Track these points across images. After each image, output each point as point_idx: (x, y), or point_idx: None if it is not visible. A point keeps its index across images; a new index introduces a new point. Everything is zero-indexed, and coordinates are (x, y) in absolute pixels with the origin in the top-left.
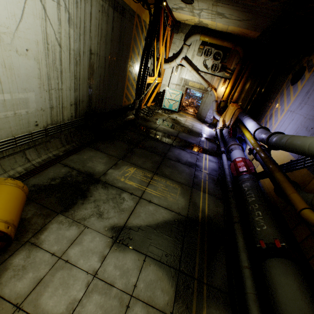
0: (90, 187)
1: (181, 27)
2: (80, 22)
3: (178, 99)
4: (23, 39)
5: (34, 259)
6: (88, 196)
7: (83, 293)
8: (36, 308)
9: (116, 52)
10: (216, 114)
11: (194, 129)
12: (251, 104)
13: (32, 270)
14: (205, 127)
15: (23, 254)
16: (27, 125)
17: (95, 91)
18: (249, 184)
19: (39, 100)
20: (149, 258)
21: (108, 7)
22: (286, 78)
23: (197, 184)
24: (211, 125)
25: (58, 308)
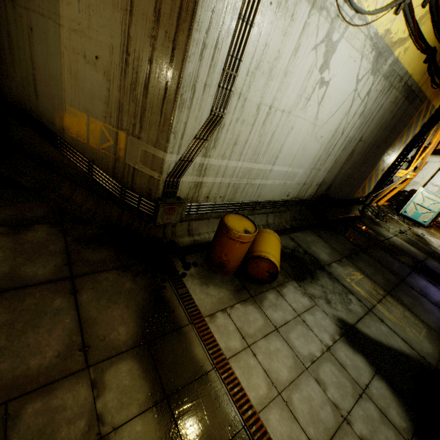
0: (315, 270)
1: None
2: (368, 113)
3: (435, 208)
4: (324, 129)
5: (280, 303)
6: (315, 277)
7: (319, 354)
8: (287, 338)
9: (382, 139)
10: None
11: None
12: None
13: (281, 310)
14: None
15: (273, 295)
16: (283, 194)
17: (340, 176)
18: None
19: (302, 176)
20: (382, 374)
21: (401, 97)
22: None
23: None
24: None
25: (302, 350)
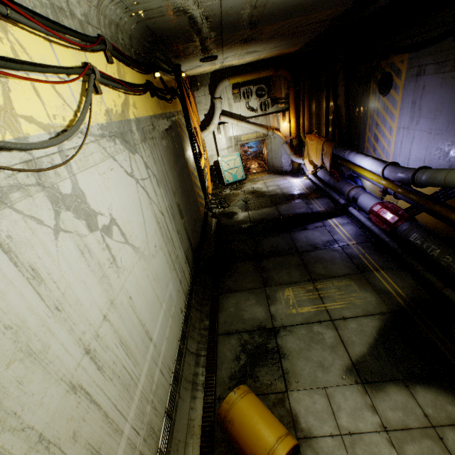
0: (277, 342)
1: (198, 81)
2: (160, 174)
3: (238, 163)
4: (151, 239)
5: (323, 451)
6: (287, 353)
7: (395, 452)
8: None
9: (181, 169)
10: (295, 158)
11: (285, 191)
12: (333, 127)
13: None
14: (292, 180)
15: (309, 453)
16: (179, 319)
17: (188, 228)
18: (417, 234)
19: (174, 284)
20: (408, 380)
21: (164, 134)
22: (368, 89)
23: (362, 265)
24: (295, 173)
25: None
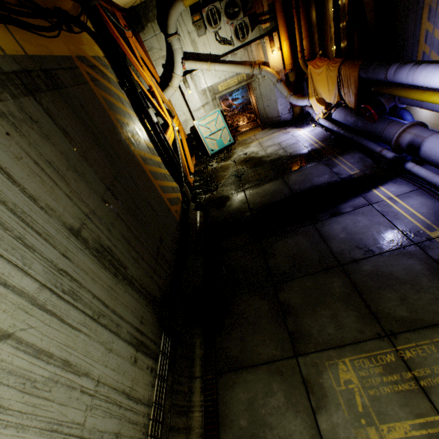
0: None
1: (141, 15)
2: None
3: (221, 124)
4: None
5: None
6: None
7: None
8: None
9: (107, 164)
10: (296, 100)
11: (291, 151)
12: (349, 39)
13: None
14: (296, 132)
15: None
16: None
17: (140, 272)
18: None
19: None
20: None
21: (15, 103)
22: None
23: None
24: (298, 121)
25: None
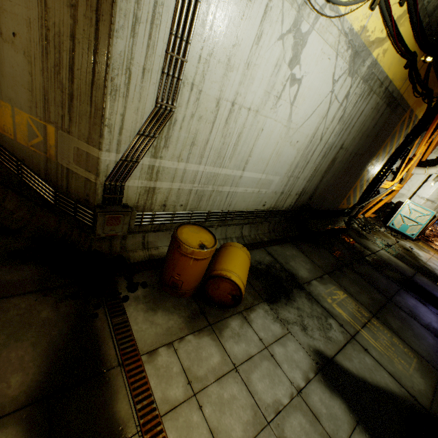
0: (292, 289)
1: None
2: (348, 119)
3: (422, 221)
4: (300, 133)
5: (245, 332)
6: (291, 298)
7: (287, 401)
8: (248, 380)
9: (365, 148)
10: None
11: None
12: None
13: (244, 341)
14: None
15: (237, 321)
16: (258, 203)
17: (322, 186)
18: None
19: (279, 184)
20: (365, 425)
21: (382, 103)
22: None
23: None
24: None
25: (265, 396)
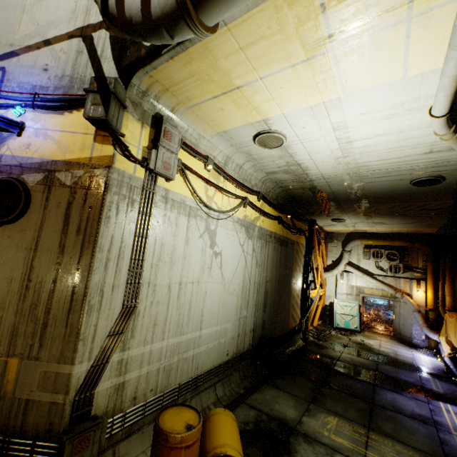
0: (289, 438)
1: (334, 236)
2: (261, 262)
3: (355, 312)
4: (234, 283)
5: None
6: (291, 450)
7: None
8: None
9: (283, 275)
10: (428, 331)
11: (400, 357)
12: None
13: None
14: (418, 354)
15: None
16: (222, 354)
17: (267, 315)
18: None
19: (233, 328)
20: None
21: (277, 245)
22: None
23: (454, 456)
24: (428, 351)
25: None
